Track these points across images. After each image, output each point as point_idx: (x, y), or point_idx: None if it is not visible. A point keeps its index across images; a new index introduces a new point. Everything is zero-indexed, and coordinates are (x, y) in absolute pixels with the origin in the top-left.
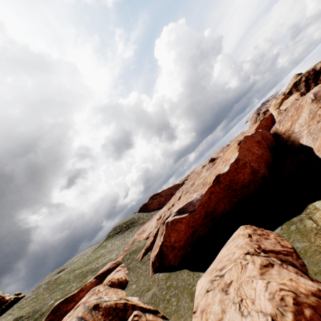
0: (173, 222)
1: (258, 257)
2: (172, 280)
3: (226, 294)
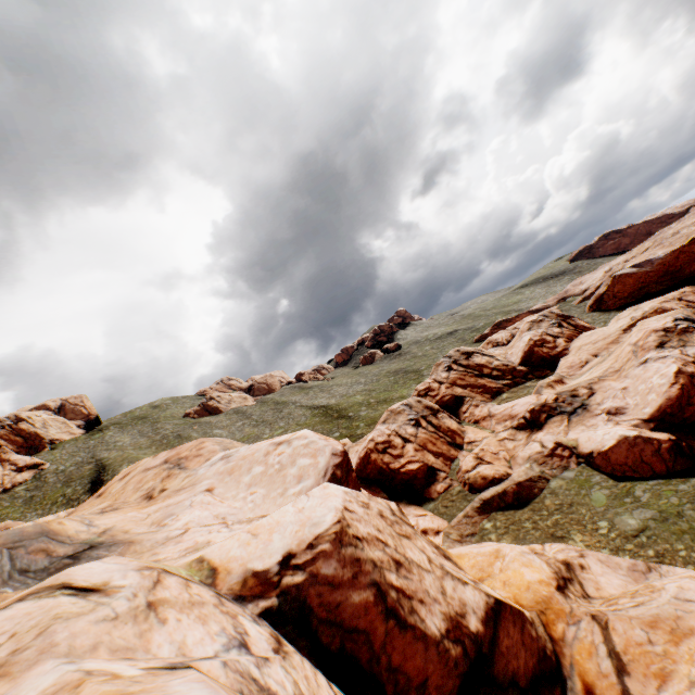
0: (621, 277)
1: (664, 299)
2: (605, 316)
3: (634, 311)
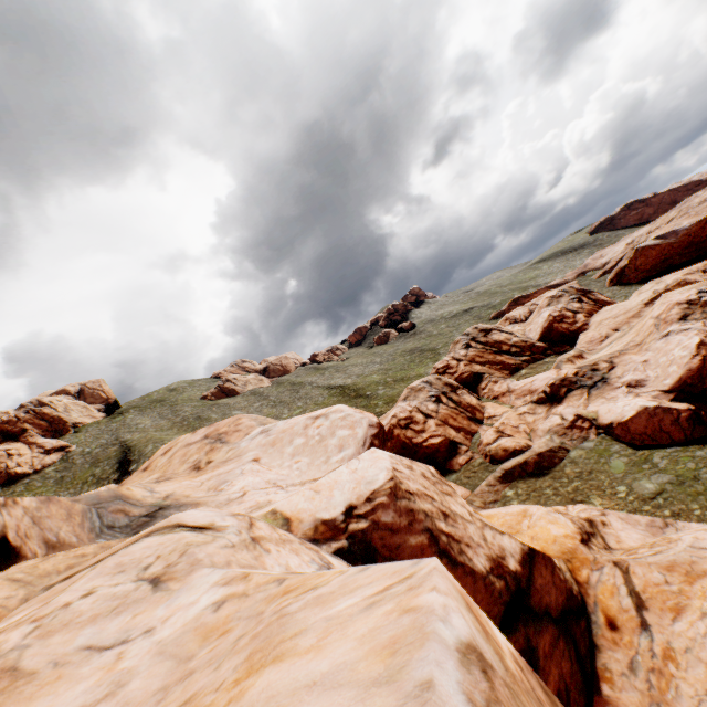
0: (644, 249)
1: (688, 271)
2: (626, 290)
3: (657, 284)
